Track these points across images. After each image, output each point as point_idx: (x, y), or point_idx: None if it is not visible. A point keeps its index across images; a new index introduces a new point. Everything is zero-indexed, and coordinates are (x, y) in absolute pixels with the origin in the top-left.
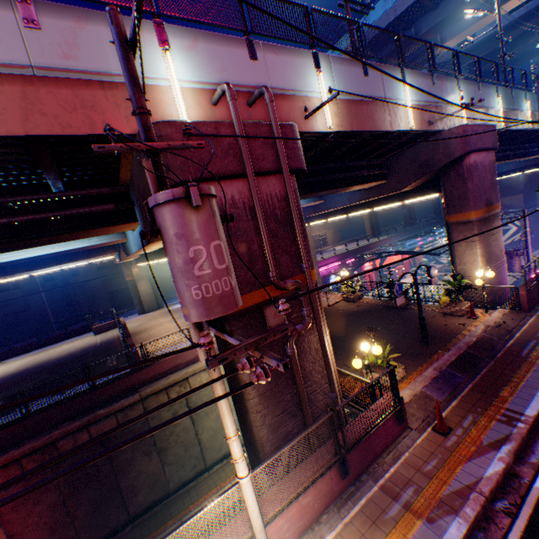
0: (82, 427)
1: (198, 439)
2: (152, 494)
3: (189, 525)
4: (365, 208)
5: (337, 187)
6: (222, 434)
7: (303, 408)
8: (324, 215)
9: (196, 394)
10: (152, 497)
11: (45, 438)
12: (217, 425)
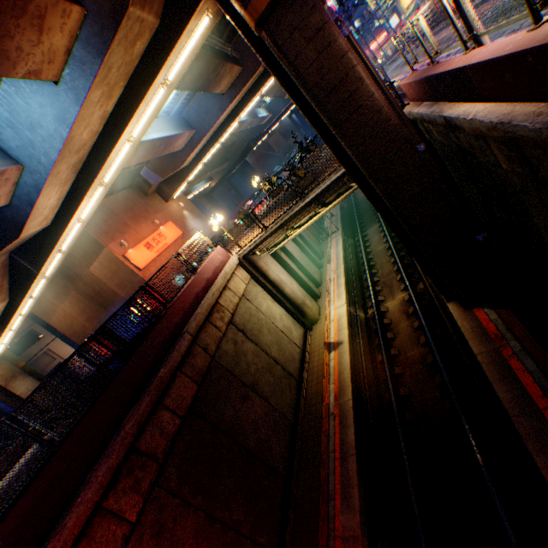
0: (153, 408)
1: (272, 359)
2: (282, 438)
3: (342, 404)
4: (235, 118)
5: (220, 59)
6: (284, 344)
7: (382, 84)
8: (200, 154)
9: (237, 316)
10: (284, 441)
11: (117, 446)
12: (275, 338)
